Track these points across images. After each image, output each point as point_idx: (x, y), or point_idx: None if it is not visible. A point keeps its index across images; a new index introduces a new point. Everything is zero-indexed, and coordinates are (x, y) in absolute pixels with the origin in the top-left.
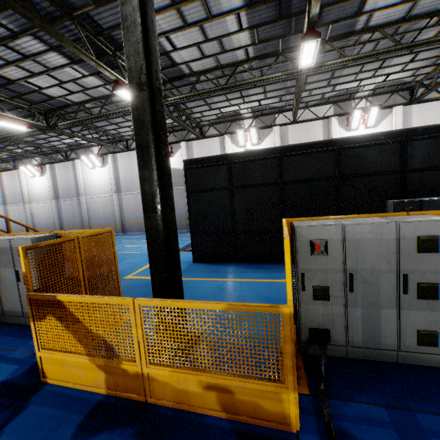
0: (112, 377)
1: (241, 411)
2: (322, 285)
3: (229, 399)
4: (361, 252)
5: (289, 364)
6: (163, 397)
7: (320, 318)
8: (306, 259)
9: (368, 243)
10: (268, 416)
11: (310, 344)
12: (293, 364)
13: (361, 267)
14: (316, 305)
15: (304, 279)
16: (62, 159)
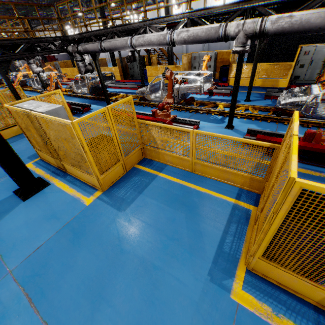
0: (247, 82)
1: (275, 85)
2: (302, 64)
3: (274, 83)
4: (317, 54)
5: (290, 74)
6: (258, 85)
7: (298, 73)
8: (301, 56)
9: (320, 51)
10: (281, 86)
11: (293, 80)
12: (290, 74)
13: (315, 58)
14: (299, 69)
15: (298, 62)
16: (152, 4)
